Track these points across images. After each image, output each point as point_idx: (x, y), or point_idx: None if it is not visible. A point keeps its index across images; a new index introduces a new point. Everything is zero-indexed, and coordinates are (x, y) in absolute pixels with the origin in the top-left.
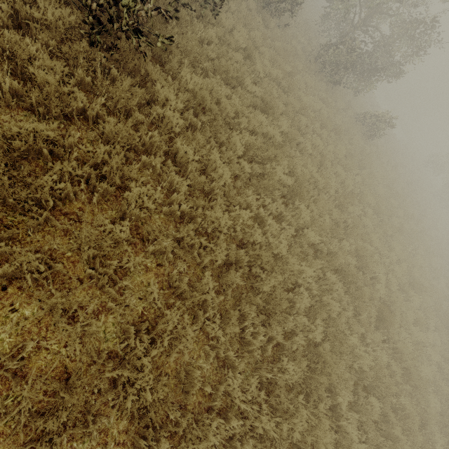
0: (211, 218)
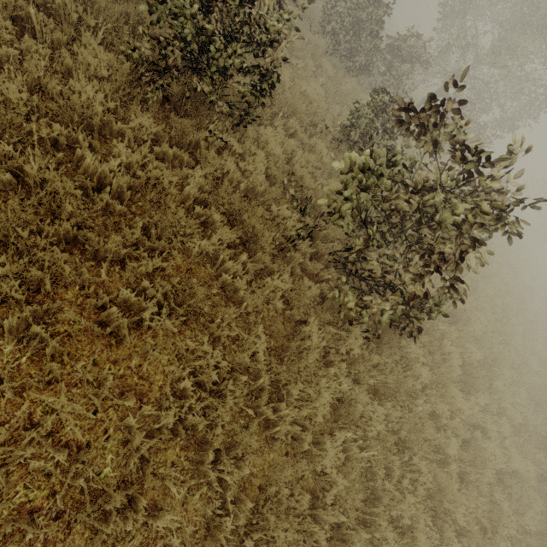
0: (486, 479)
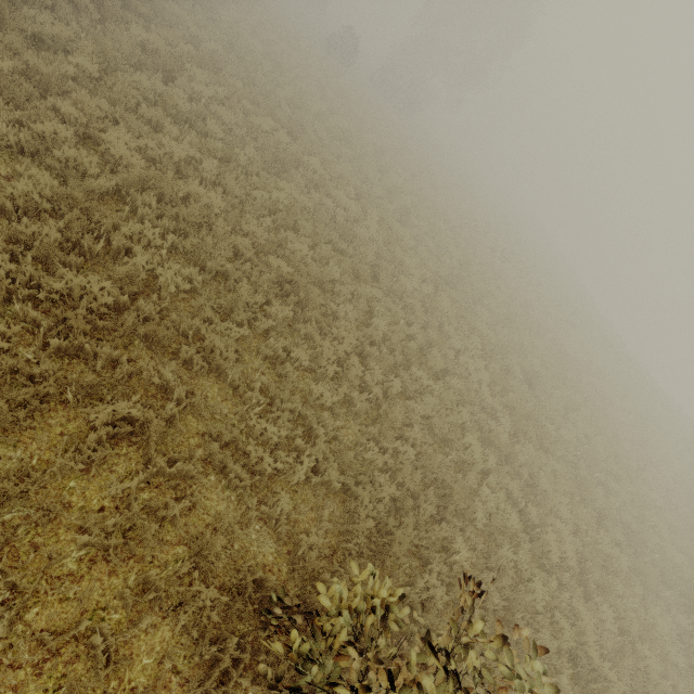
0: None
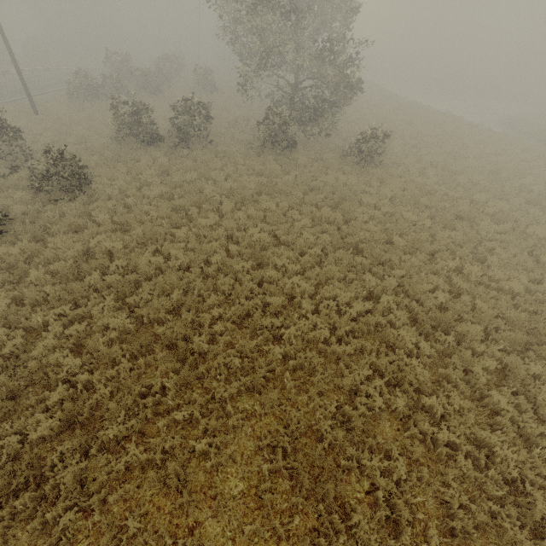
0: None
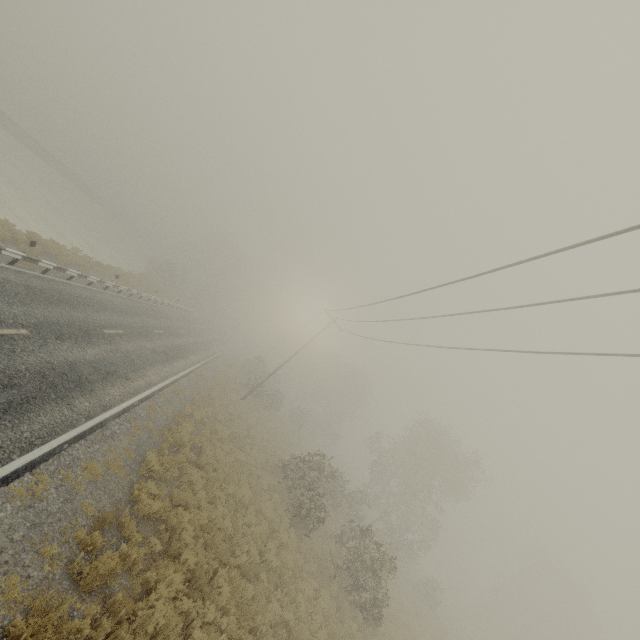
0: None
